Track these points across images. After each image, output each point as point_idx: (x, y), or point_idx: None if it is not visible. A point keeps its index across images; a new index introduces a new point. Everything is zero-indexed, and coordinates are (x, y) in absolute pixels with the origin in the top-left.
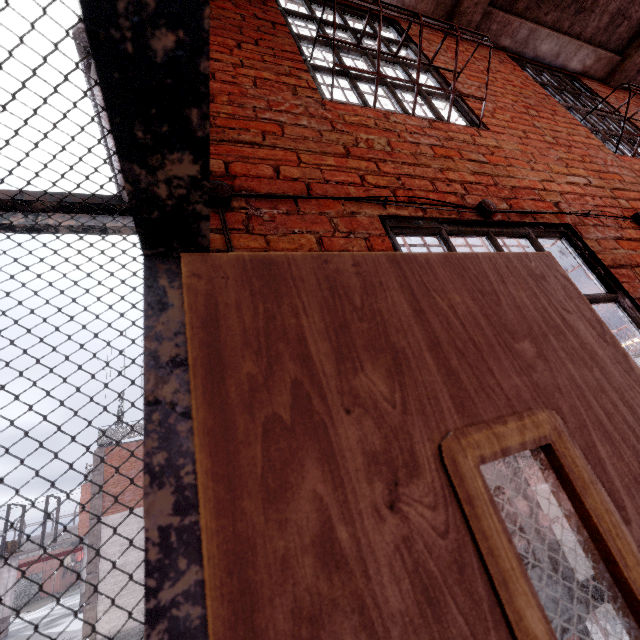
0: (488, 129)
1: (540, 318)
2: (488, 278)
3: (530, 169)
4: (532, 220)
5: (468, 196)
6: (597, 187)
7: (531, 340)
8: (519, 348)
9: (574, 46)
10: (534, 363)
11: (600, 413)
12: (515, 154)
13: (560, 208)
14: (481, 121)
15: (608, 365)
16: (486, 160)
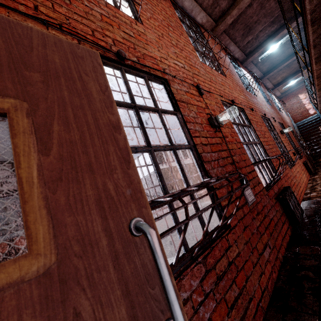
0: (143, 24)
1: (61, 70)
2: (31, 40)
3: (157, 50)
4: (148, 71)
5: (115, 47)
6: (187, 70)
7: (43, 75)
8: (27, 74)
9: (198, 9)
10: (35, 83)
11: (70, 115)
12: (152, 41)
13: (165, 71)
14: (139, 17)
15: (96, 101)
16: (134, 36)
